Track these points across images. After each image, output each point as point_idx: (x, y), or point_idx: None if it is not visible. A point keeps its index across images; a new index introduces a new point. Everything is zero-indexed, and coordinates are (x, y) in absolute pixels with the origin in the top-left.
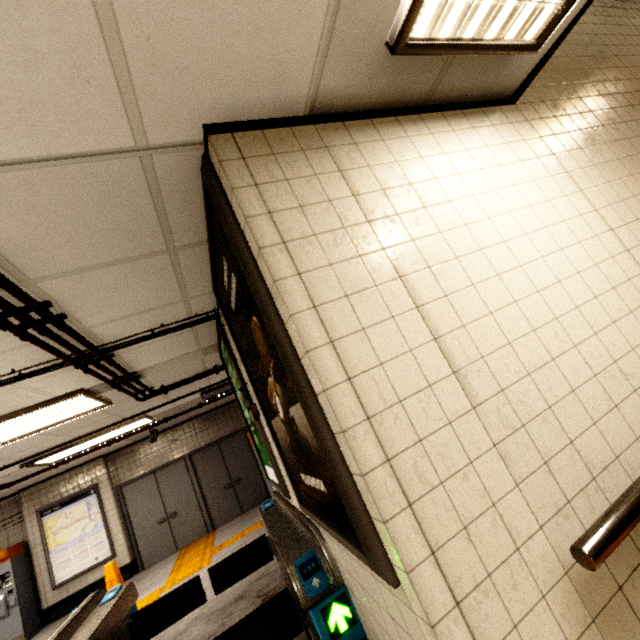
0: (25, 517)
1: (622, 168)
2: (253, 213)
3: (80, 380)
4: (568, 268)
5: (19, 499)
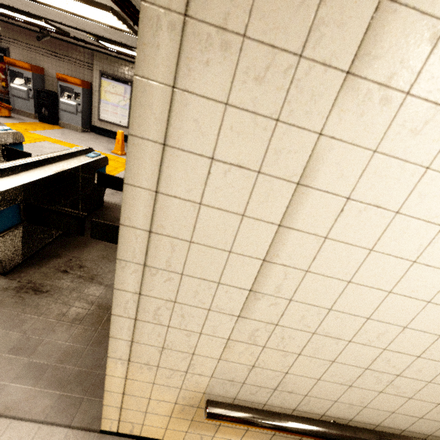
0: (94, 69)
1: None
2: None
3: None
4: None
5: (93, 55)
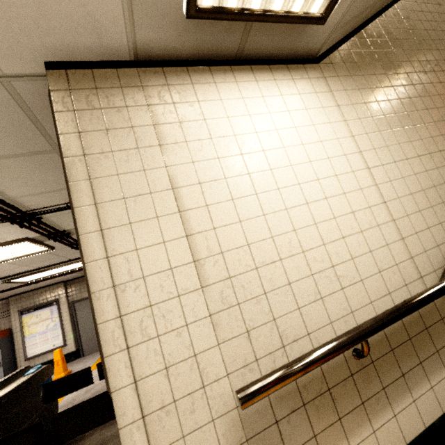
0: (11, 314)
1: (396, 121)
2: (66, 131)
3: (23, 232)
4: (319, 194)
5: (8, 302)
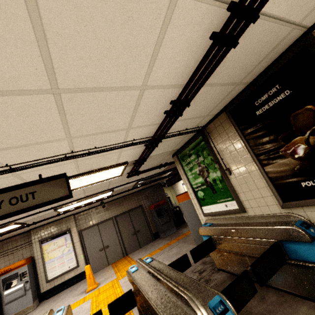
0: (33, 243)
1: None
2: None
3: (132, 155)
4: None
5: (30, 234)
